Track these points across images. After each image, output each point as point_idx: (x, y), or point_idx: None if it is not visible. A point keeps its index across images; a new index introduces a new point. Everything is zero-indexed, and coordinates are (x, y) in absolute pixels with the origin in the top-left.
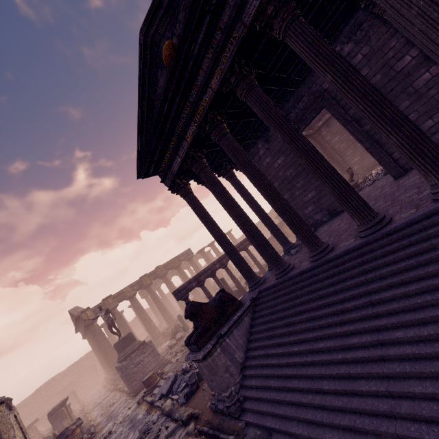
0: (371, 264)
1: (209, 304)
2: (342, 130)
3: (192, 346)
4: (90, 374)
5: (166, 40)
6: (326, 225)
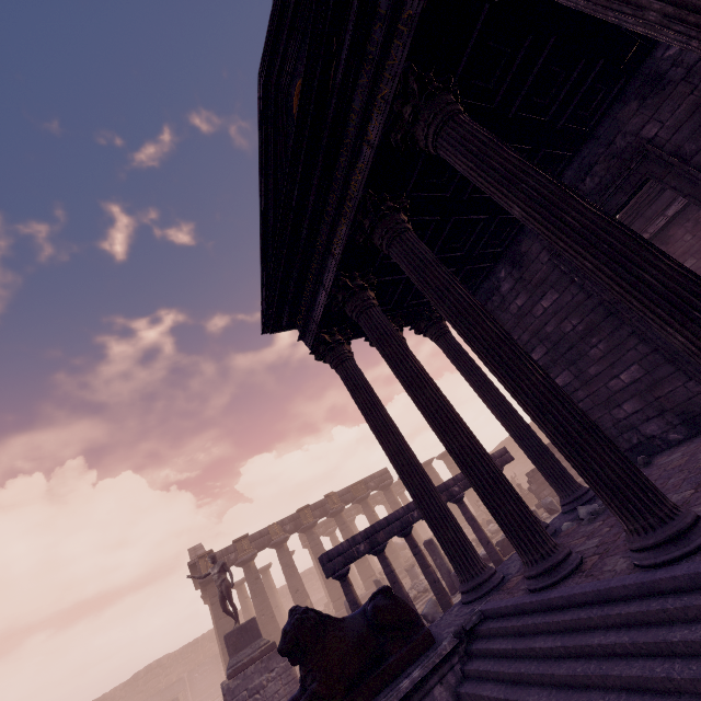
0: None
1: (345, 626)
2: (700, 247)
3: None
4: (210, 671)
5: (297, 80)
6: (678, 451)
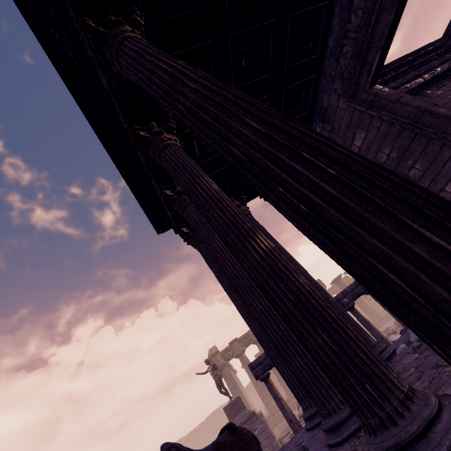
0: None
1: None
2: None
3: None
4: None
5: None
6: None
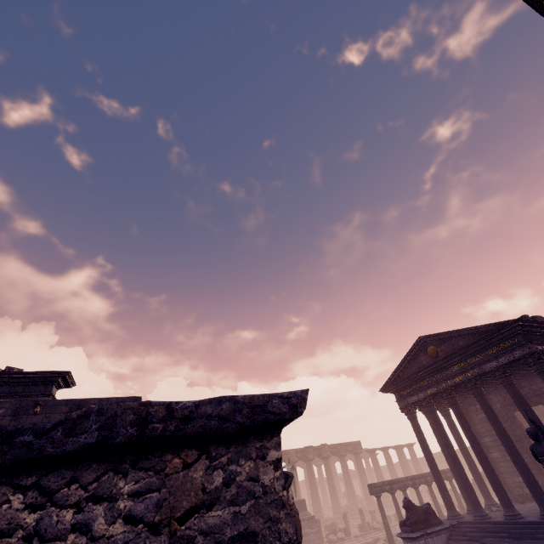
0: (539, 535)
1: (419, 508)
2: None
3: (405, 527)
4: None
5: (433, 345)
6: (534, 503)
